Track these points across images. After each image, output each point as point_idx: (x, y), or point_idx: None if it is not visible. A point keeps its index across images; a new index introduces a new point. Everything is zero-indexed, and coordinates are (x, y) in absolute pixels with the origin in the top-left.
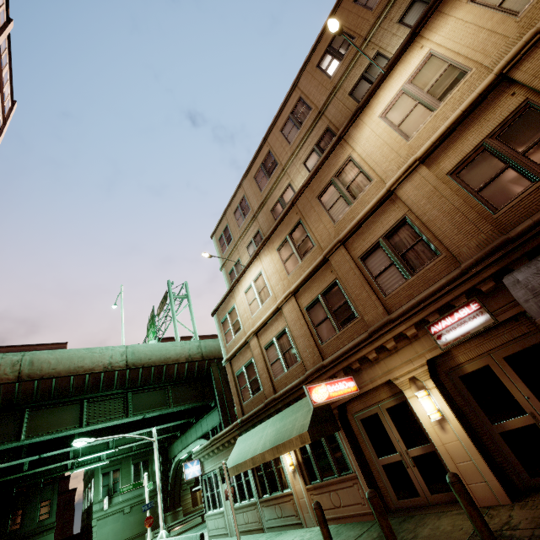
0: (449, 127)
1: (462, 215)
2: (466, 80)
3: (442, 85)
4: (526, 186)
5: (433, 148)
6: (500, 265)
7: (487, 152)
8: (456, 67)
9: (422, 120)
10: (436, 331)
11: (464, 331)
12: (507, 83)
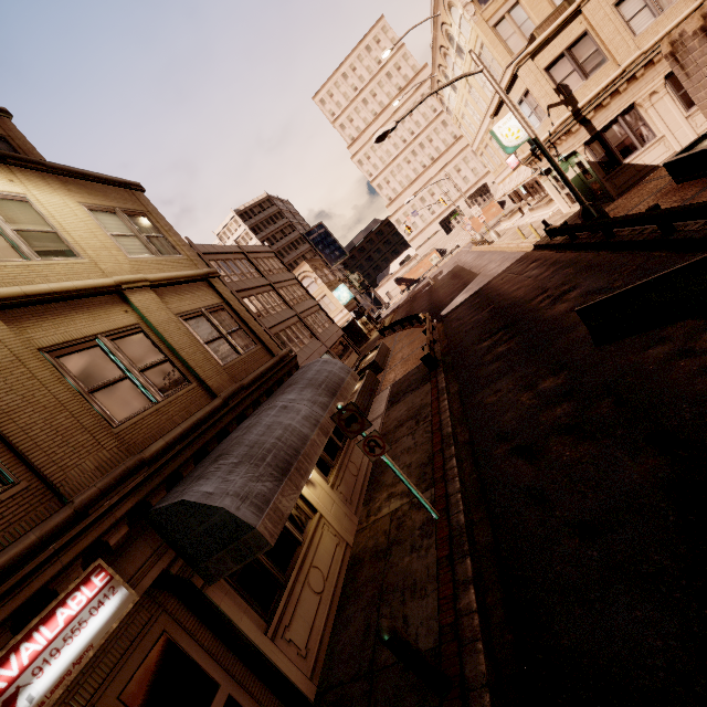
0: (57, 292)
1: (72, 416)
2: (78, 262)
3: (43, 242)
4: (147, 404)
5: (23, 302)
6: (140, 495)
7: (102, 350)
8: (64, 241)
9: (2, 254)
10: (2, 687)
11: (81, 646)
12: (120, 299)
